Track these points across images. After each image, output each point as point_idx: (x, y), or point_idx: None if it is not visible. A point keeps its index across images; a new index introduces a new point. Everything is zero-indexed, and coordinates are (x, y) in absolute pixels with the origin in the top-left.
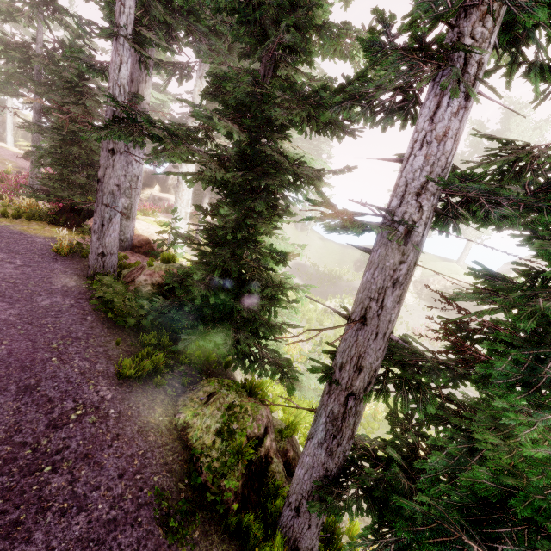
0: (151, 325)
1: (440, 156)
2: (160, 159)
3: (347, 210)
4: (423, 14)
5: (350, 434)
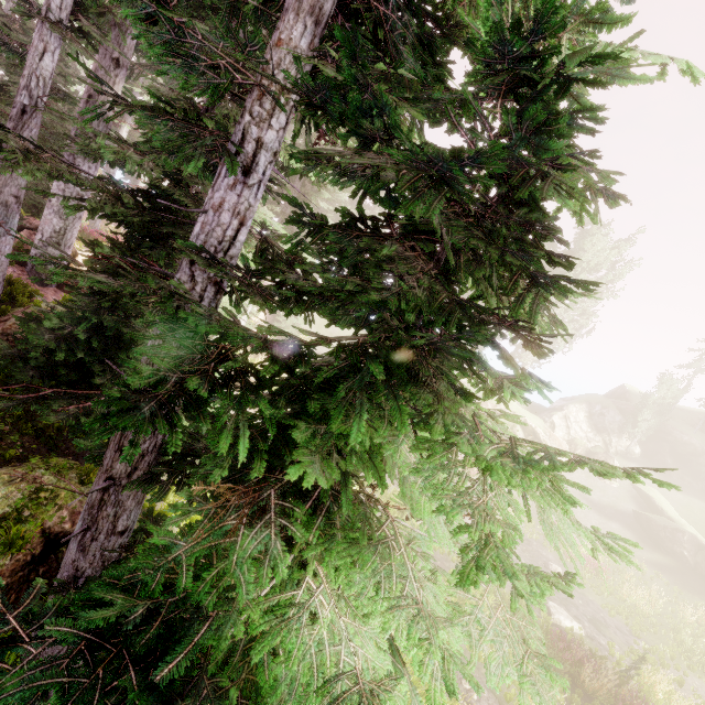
0: (7, 380)
1: (215, 227)
2: (2, 170)
3: (67, 257)
4: (185, 77)
5: (111, 528)
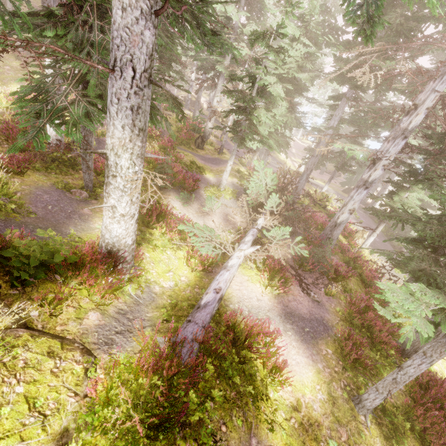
0: None
1: None
2: None
3: None
4: None
5: None
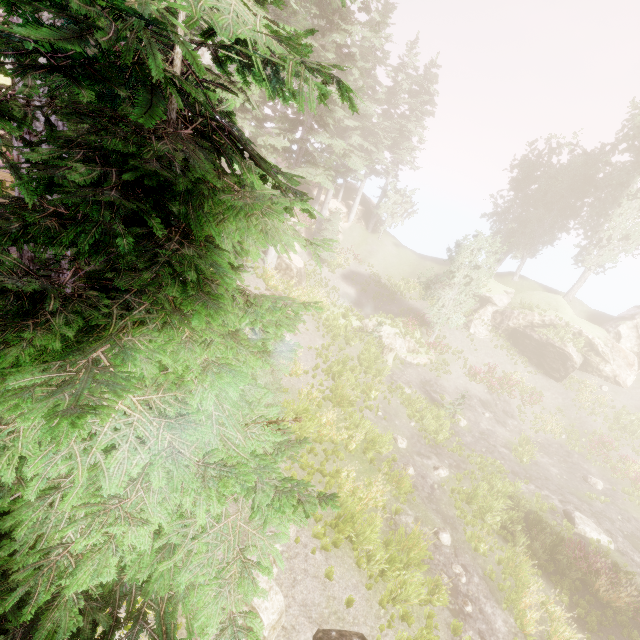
0: None
1: None
2: None
3: None
4: None
5: None
